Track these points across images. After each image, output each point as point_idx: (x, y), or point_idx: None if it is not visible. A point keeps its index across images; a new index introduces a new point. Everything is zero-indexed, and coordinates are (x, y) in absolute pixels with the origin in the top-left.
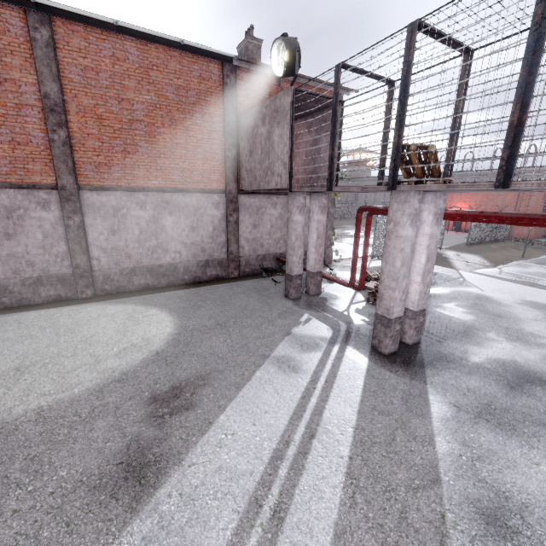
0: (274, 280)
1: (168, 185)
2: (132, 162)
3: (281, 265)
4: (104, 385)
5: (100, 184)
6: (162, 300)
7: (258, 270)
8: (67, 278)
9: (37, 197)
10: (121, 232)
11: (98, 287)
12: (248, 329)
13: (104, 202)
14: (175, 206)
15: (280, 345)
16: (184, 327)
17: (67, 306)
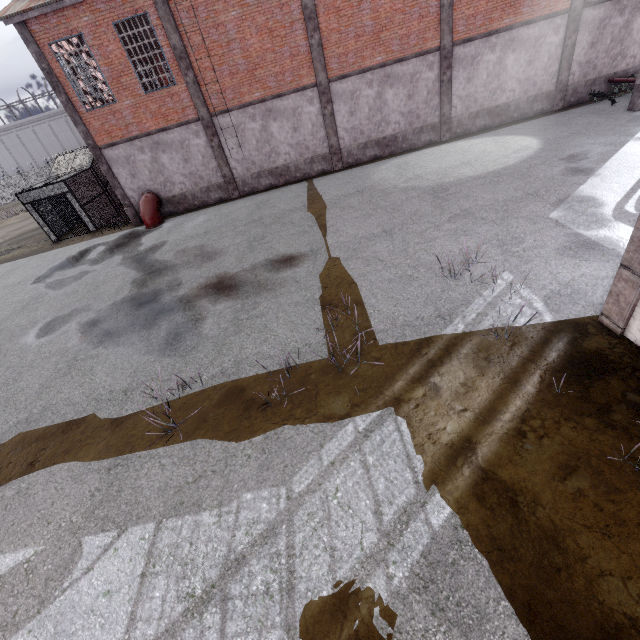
0: (611, 100)
1: (516, 21)
2: (492, 6)
3: (610, 89)
4: (523, 160)
5: (466, 37)
6: (507, 132)
7: (584, 98)
8: (436, 126)
9: (427, 61)
10: (474, 79)
11: (453, 132)
12: (603, 132)
13: (466, 54)
14: (518, 43)
15: (638, 133)
16: (545, 139)
17: (441, 145)
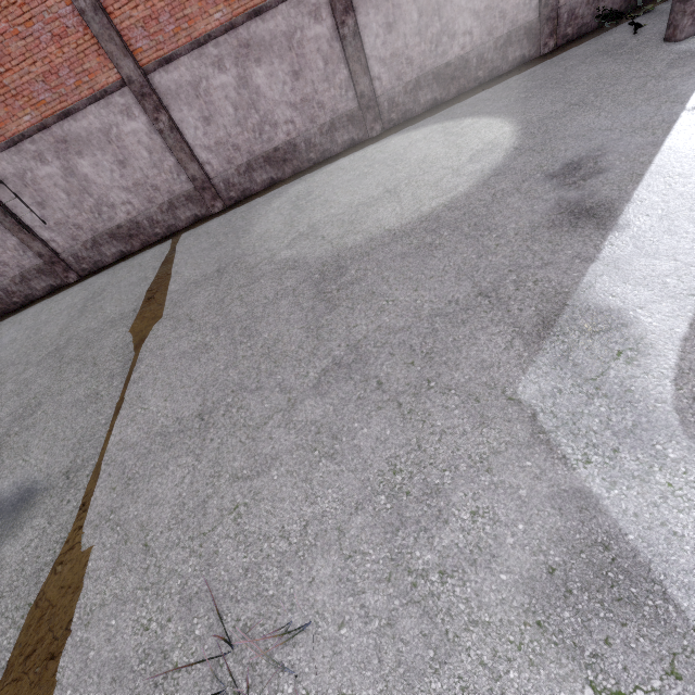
0: (634, 23)
1: None
2: None
3: (630, 1)
4: (484, 181)
5: None
6: (467, 110)
7: (588, 24)
8: (355, 115)
9: (307, 5)
10: (397, 24)
11: (385, 119)
12: (625, 96)
13: None
14: None
15: (694, 95)
16: (525, 121)
17: (367, 147)
